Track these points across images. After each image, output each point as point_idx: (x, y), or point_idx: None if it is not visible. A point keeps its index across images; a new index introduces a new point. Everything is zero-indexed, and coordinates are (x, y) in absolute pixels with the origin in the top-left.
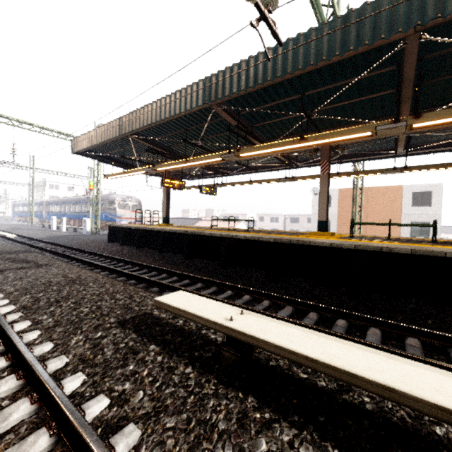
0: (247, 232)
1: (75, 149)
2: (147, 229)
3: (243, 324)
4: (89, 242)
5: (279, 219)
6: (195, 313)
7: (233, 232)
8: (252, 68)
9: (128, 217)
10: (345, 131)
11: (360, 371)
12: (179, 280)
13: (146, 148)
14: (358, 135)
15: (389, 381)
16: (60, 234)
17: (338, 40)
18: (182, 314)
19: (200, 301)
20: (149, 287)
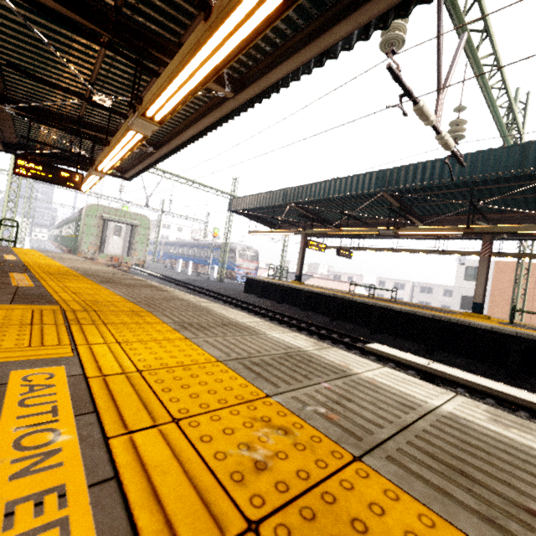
0: (394, 303)
1: (232, 208)
2: (292, 287)
3: (437, 368)
4: (227, 290)
5: (405, 287)
6: (401, 357)
7: (379, 301)
8: (428, 171)
9: (245, 267)
10: (514, 227)
11: (518, 396)
12: (338, 337)
13: (294, 211)
14: (528, 231)
15: (535, 401)
16: (191, 278)
17: (516, 163)
18: (390, 357)
19: (397, 352)
20: (320, 339)
